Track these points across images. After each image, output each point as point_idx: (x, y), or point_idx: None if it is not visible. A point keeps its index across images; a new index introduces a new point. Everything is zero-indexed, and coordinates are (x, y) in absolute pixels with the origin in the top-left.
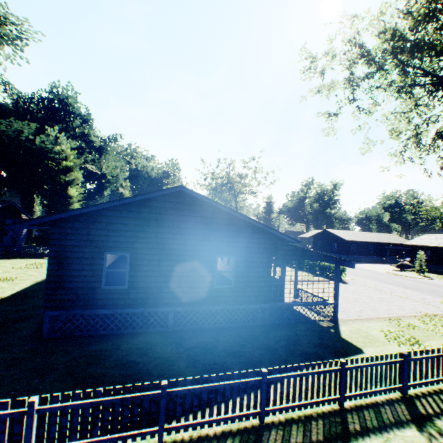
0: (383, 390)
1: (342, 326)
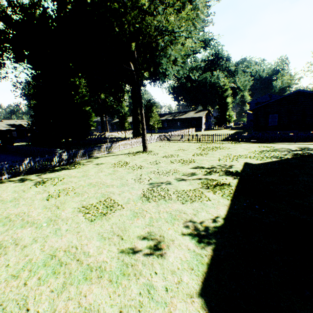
0: None
1: None
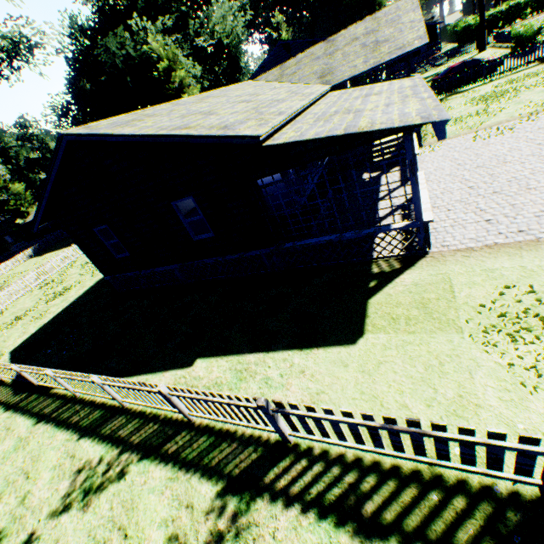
0: (244, 425)
1: (411, 272)
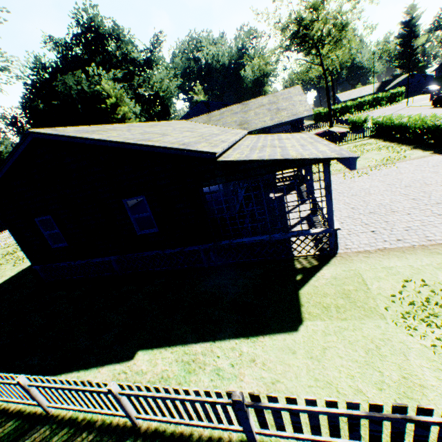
0: (203, 426)
1: (328, 268)
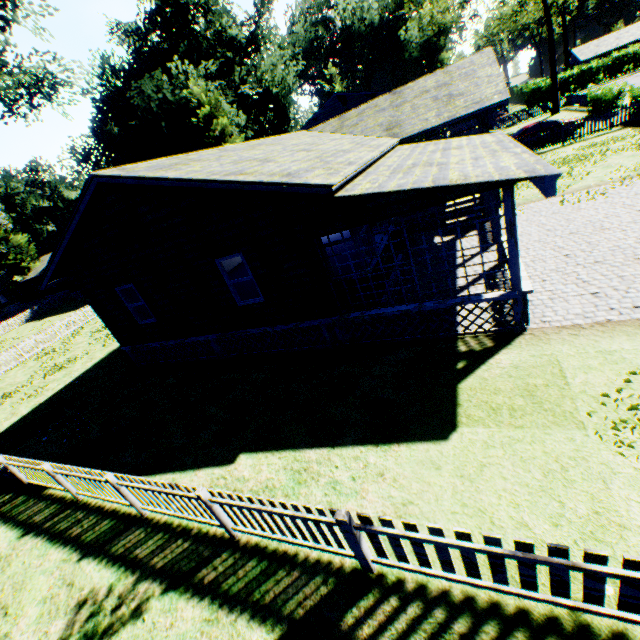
0: (309, 546)
1: (508, 352)
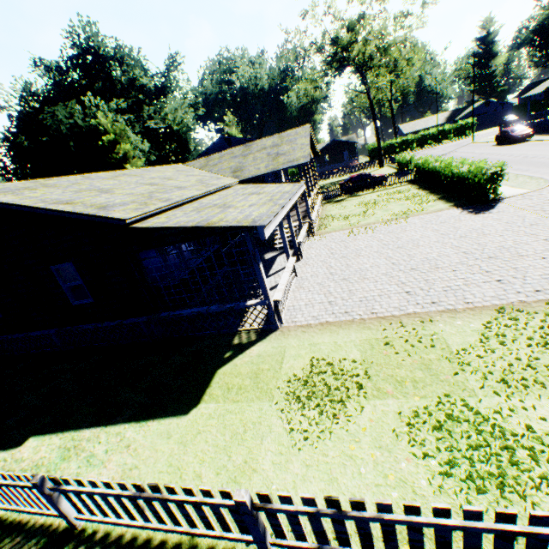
0: (35, 512)
1: (261, 344)
